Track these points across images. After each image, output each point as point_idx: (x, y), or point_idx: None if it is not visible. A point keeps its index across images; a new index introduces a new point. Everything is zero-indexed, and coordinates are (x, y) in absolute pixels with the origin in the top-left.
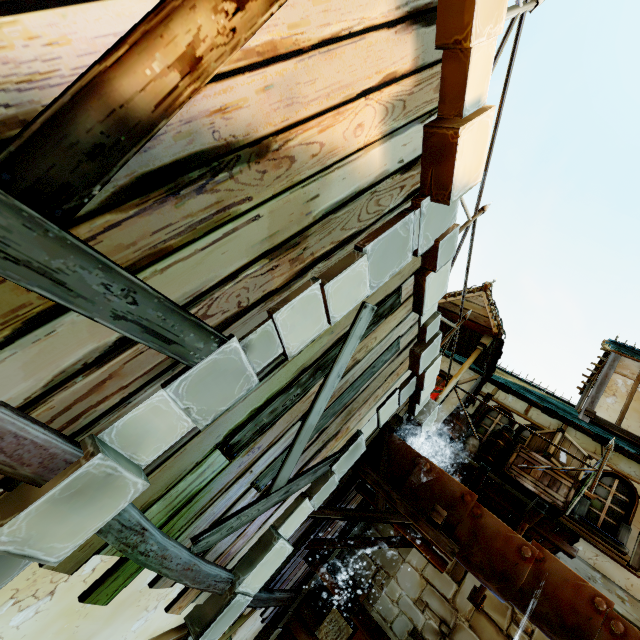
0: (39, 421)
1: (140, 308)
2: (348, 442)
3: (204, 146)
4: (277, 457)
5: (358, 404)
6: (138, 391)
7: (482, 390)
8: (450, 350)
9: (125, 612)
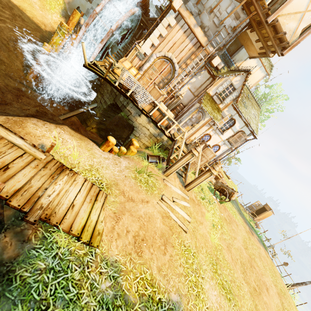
0: None
1: None
2: None
3: None
4: None
5: None
6: None
7: None
8: None
9: None
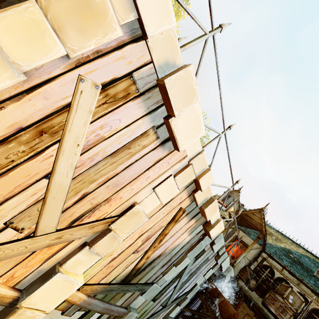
0: (122, 306)
1: (138, 287)
2: (192, 287)
3: (149, 262)
4: (167, 297)
5: (194, 277)
6: (136, 297)
7: (262, 254)
8: (250, 228)
9: None
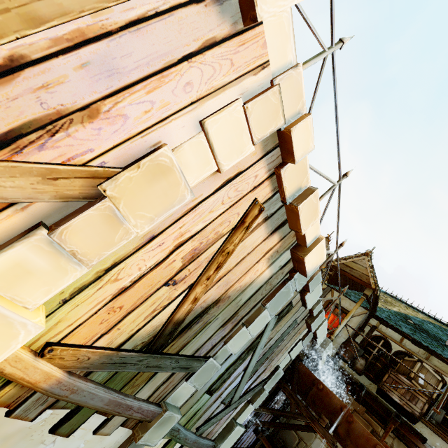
0: (151, 401)
1: (180, 363)
2: (272, 372)
3: (198, 312)
4: (233, 389)
5: (275, 354)
6: (178, 384)
7: (370, 321)
8: (349, 288)
9: None
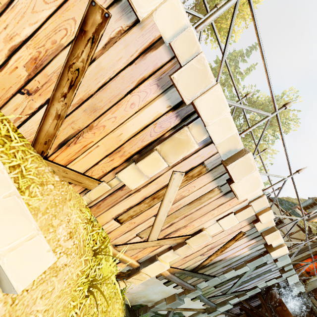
0: (191, 284)
1: (203, 276)
2: (252, 288)
3: (212, 263)
4: (227, 288)
5: (255, 281)
6: (201, 281)
7: None
8: None
9: (196, 303)
